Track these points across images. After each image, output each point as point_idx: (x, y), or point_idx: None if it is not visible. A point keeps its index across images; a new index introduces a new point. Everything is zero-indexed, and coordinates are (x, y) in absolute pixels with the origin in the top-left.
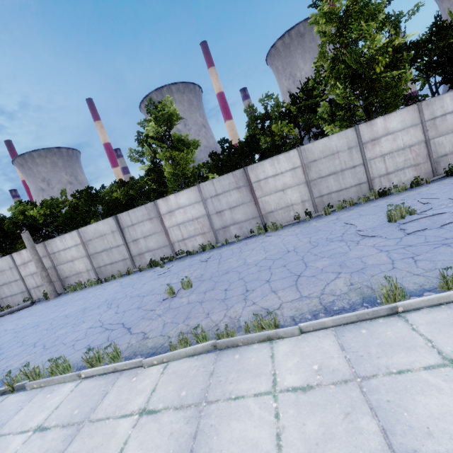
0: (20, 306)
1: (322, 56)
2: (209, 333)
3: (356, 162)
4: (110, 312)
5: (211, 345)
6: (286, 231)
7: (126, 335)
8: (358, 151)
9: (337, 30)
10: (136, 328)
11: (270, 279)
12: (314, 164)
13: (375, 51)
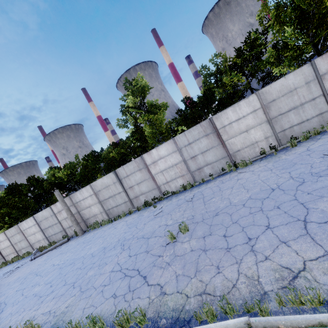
0: (60, 242)
1: (265, 7)
2: (237, 306)
3: (315, 94)
4: (124, 254)
5: (244, 323)
6: (256, 166)
7: (144, 286)
8: (316, 84)
9: None
10: (151, 277)
11: (270, 224)
12: (273, 104)
13: None
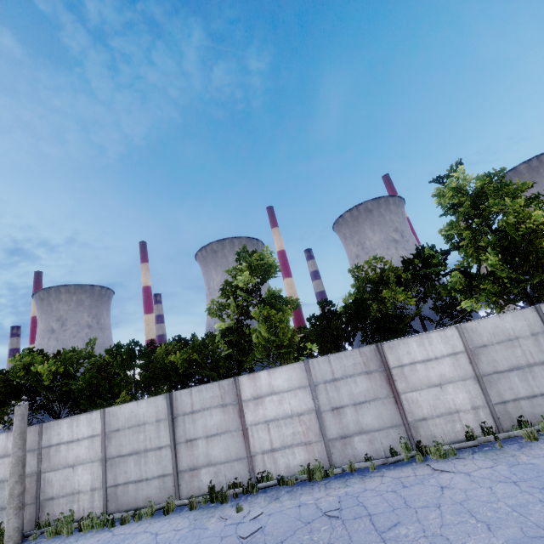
0: None
1: (457, 225)
2: None
3: None
4: None
5: None
6: (471, 464)
7: None
8: None
9: (472, 203)
10: None
11: None
12: (484, 351)
13: (535, 225)
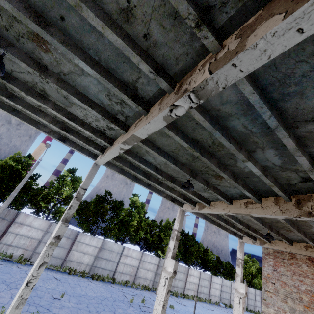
0: None
1: None
2: None
3: None
4: None
5: None
6: None
7: None
8: None
9: None
10: None
11: None
12: None
13: None
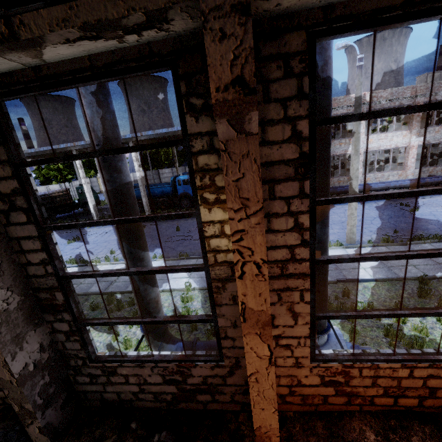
0: None
1: None
2: None
3: None
4: None
5: None
6: None
7: None
8: None
9: None
10: None
11: None
12: None
13: None
